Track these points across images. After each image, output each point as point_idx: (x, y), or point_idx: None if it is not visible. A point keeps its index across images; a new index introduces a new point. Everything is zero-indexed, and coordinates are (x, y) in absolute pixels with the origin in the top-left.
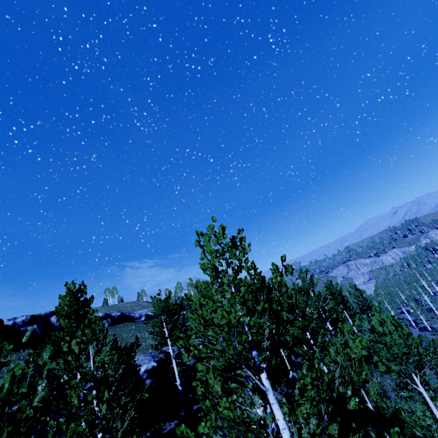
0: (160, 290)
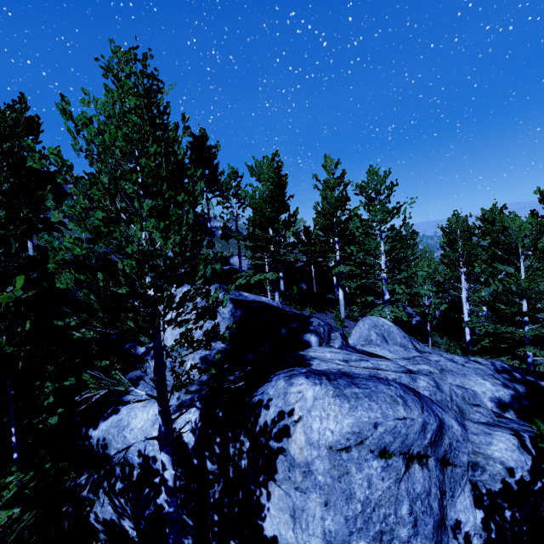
0: (361, 214)
